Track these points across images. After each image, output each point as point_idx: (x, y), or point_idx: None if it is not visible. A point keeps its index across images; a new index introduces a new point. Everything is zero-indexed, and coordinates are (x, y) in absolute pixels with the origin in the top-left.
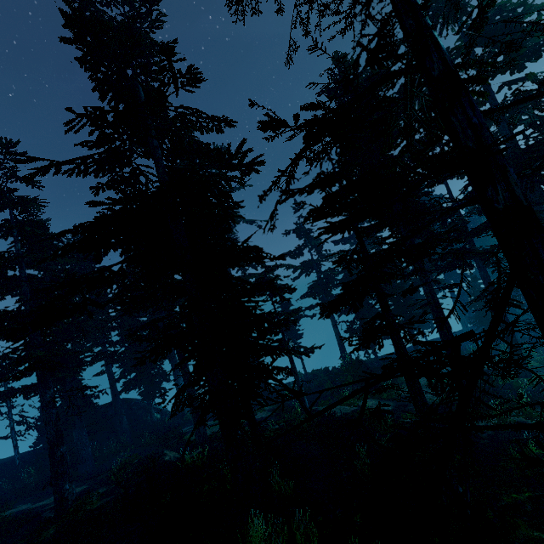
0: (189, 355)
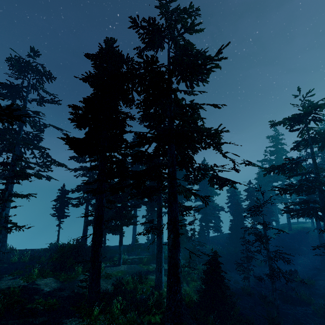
0: None
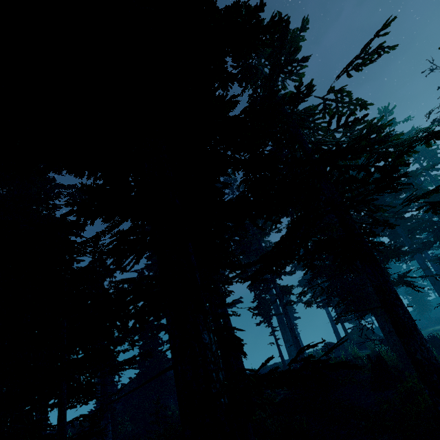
0: (384, 258)
